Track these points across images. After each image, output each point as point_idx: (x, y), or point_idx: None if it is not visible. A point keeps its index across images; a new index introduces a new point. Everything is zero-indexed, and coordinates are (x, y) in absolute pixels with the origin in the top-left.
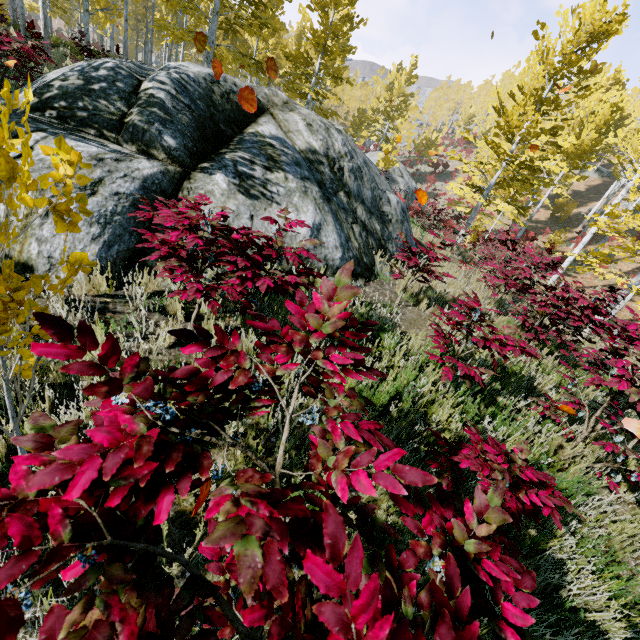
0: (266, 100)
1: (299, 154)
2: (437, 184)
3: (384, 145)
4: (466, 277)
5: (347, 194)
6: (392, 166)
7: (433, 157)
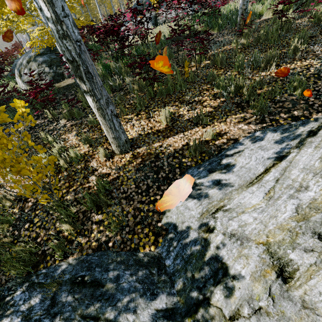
0: None
1: None
2: None
3: None
4: None
5: None
6: None
7: None
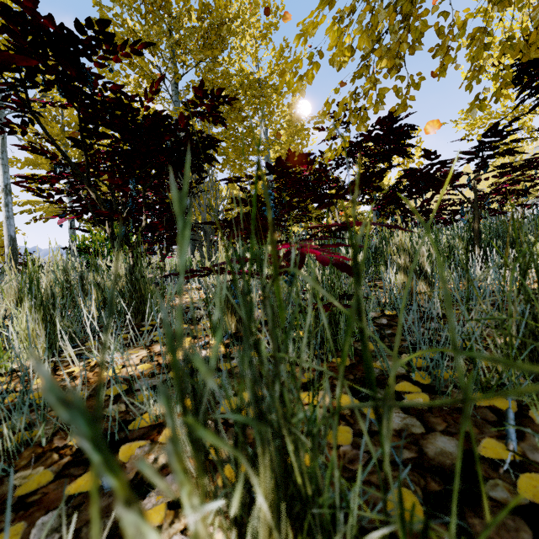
0: None
1: None
2: None
3: None
4: None
5: None
6: None
7: None
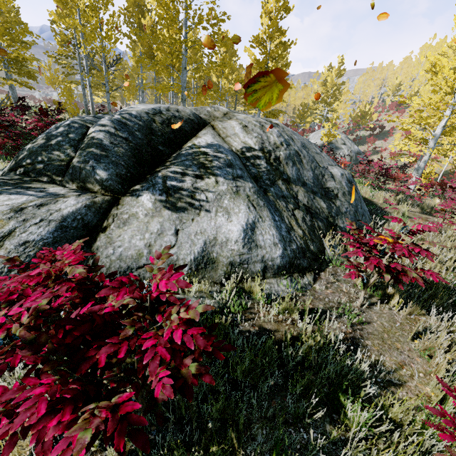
0: (208, 116)
1: (233, 155)
2: (377, 143)
3: (325, 124)
4: (434, 235)
5: (285, 181)
6: (334, 138)
7: (369, 123)
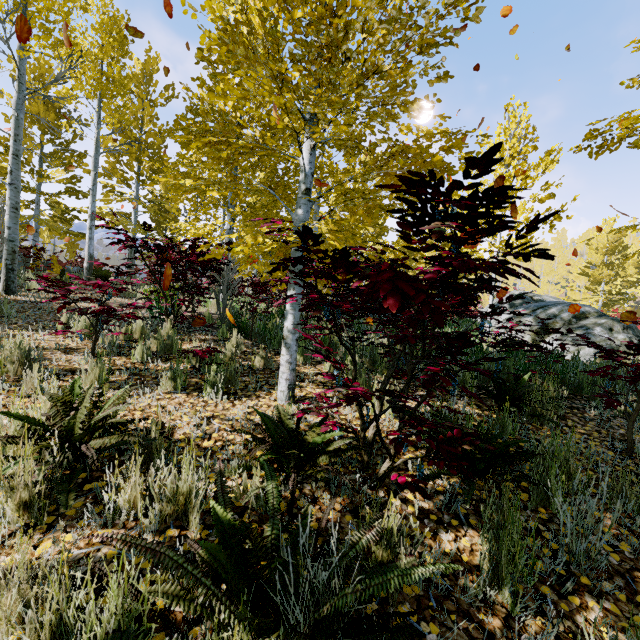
0: None
1: None
2: None
3: None
4: None
5: None
6: None
7: None
